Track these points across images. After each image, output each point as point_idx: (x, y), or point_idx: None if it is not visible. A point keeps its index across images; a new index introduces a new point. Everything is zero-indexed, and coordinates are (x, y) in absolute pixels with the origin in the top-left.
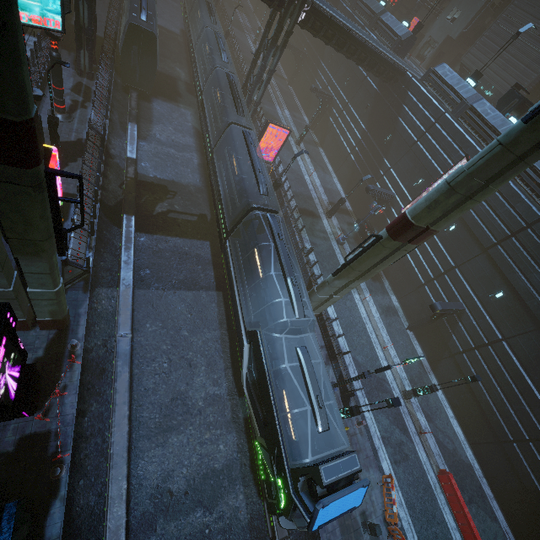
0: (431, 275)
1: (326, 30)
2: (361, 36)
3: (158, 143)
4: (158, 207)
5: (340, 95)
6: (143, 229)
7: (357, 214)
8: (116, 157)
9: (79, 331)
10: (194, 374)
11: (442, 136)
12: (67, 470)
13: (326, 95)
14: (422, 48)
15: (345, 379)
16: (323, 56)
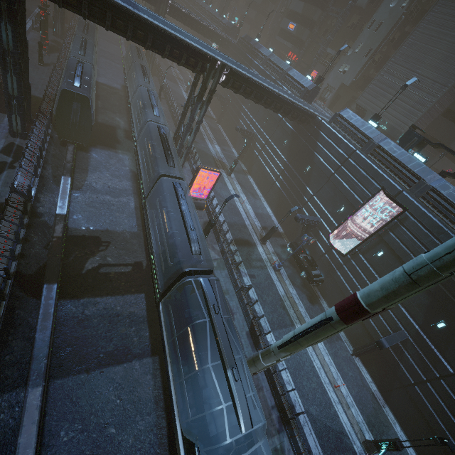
0: None
1: (245, 88)
2: (276, 92)
3: (93, 192)
4: (88, 264)
5: (261, 132)
6: (68, 294)
7: (288, 235)
8: (45, 214)
9: None
10: None
11: (356, 169)
12: None
13: (249, 133)
14: (322, 92)
15: (303, 453)
16: (244, 102)
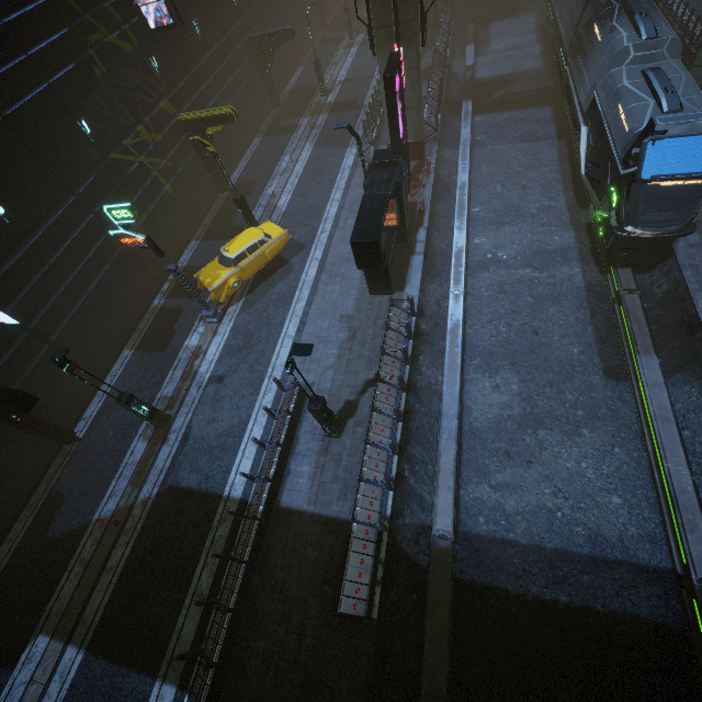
0: None
1: None
2: None
3: (494, 54)
4: (494, 96)
5: None
6: (479, 113)
7: None
8: (456, 74)
9: (432, 161)
10: (527, 194)
11: None
12: (427, 218)
13: None
14: None
15: None
16: None
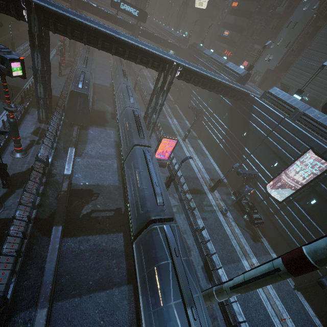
0: (305, 240)
1: (194, 79)
2: (217, 79)
3: (89, 157)
4: (84, 210)
5: (207, 108)
6: (69, 233)
7: (231, 185)
8: (57, 174)
9: None
10: None
11: (286, 133)
12: None
13: (198, 109)
14: (252, 76)
15: None
16: (193, 88)
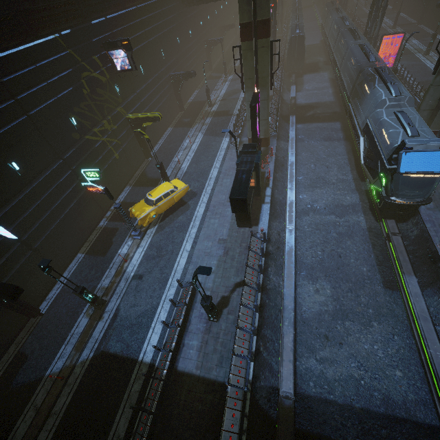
0: None
1: None
2: None
3: (306, 91)
4: (307, 114)
5: None
6: (299, 122)
7: None
8: (285, 100)
9: (273, 148)
10: (329, 170)
11: None
12: (271, 181)
13: None
14: None
15: None
16: None
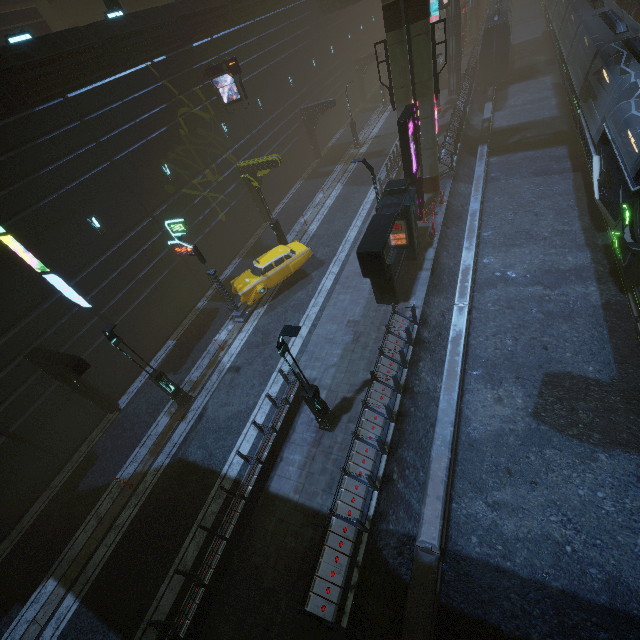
0: None
1: None
2: None
3: (512, 108)
4: (509, 141)
5: None
6: (494, 154)
7: None
8: (474, 126)
9: (445, 193)
10: (540, 219)
11: None
12: (436, 239)
13: None
14: None
15: None
16: None
